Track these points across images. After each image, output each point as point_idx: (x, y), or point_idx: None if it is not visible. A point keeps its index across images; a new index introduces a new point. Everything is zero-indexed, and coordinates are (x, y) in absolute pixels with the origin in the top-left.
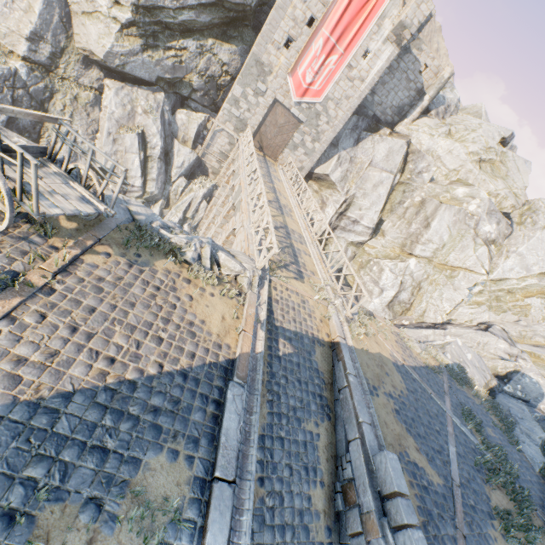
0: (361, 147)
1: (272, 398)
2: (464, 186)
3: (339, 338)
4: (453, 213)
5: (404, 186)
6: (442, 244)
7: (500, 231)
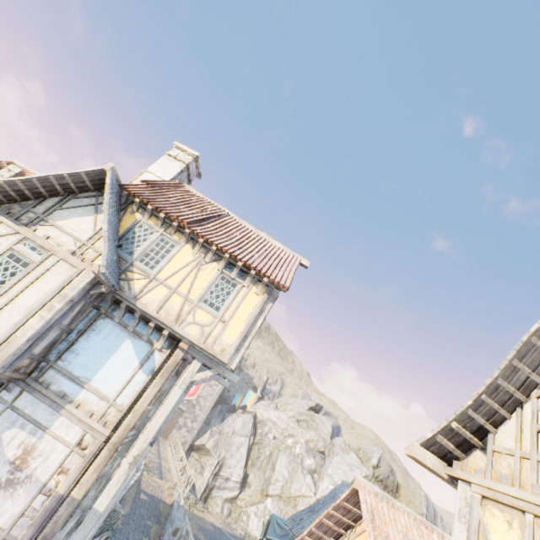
0: (226, 422)
1: (133, 507)
2: (291, 436)
3: (175, 498)
4: (287, 455)
5: (258, 444)
6: (285, 480)
7: (317, 462)
